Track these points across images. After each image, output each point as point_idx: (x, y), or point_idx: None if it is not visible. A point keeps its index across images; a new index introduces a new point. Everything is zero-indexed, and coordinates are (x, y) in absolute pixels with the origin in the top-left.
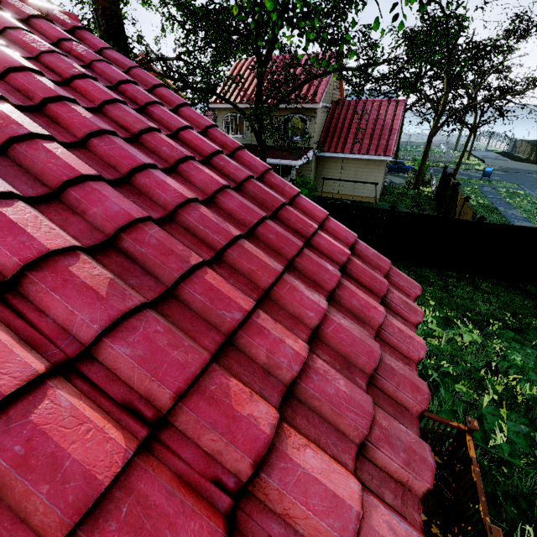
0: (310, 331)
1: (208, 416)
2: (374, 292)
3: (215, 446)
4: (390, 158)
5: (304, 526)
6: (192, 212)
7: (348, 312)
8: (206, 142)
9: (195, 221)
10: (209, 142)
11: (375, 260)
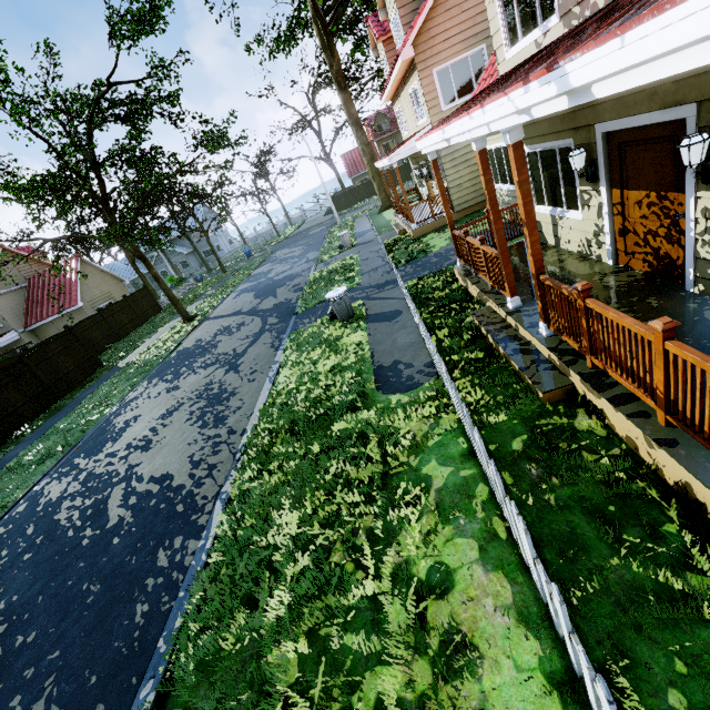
0: None
1: None
2: None
3: None
4: (77, 306)
5: None
6: None
7: None
8: None
9: None
10: None
11: None
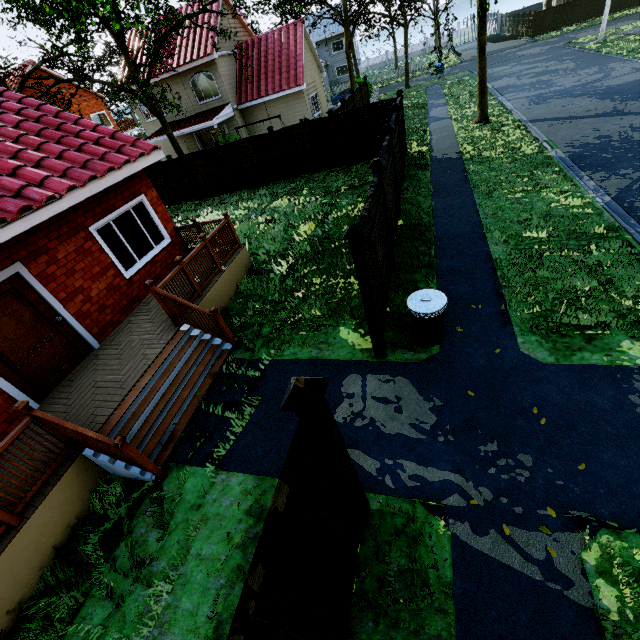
0: (57, 156)
1: (0, 163)
2: (114, 149)
3: (3, 168)
4: (302, 87)
5: (30, 179)
6: (3, 130)
7: (88, 154)
8: (16, 105)
9: (4, 132)
10: (19, 105)
11: (126, 139)
